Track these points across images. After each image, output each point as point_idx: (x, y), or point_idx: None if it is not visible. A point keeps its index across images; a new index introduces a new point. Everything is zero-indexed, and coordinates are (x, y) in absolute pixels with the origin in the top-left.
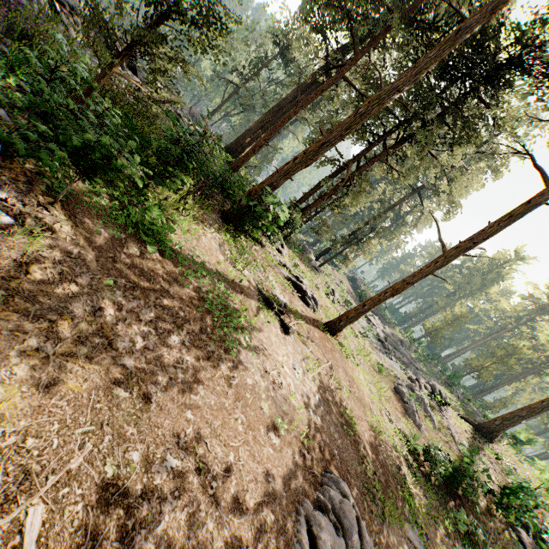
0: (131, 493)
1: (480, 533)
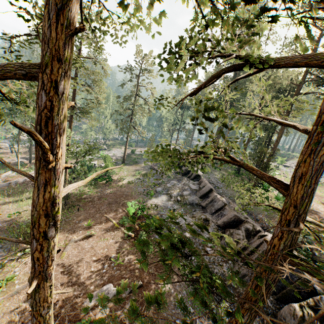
0: None
1: None
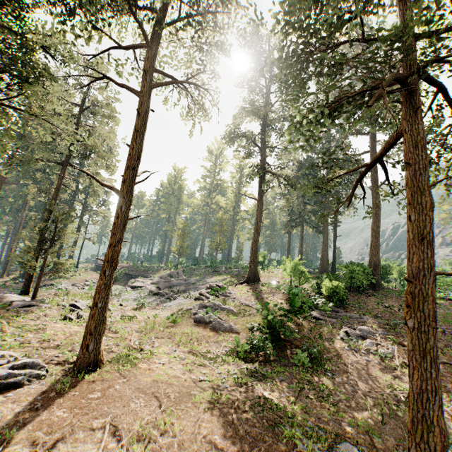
0: None
1: (313, 350)
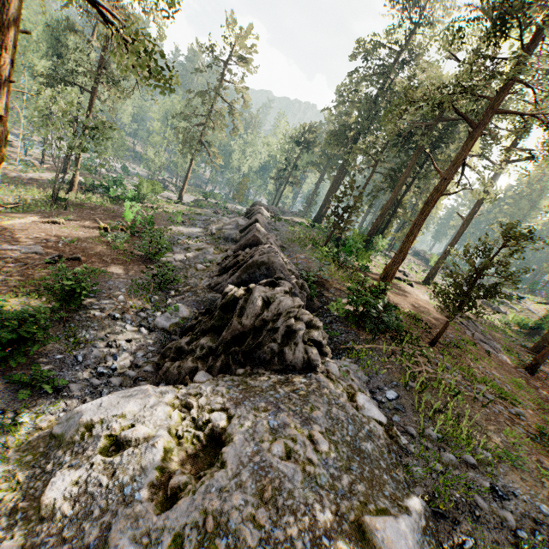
0: (415, 306)
1: None
